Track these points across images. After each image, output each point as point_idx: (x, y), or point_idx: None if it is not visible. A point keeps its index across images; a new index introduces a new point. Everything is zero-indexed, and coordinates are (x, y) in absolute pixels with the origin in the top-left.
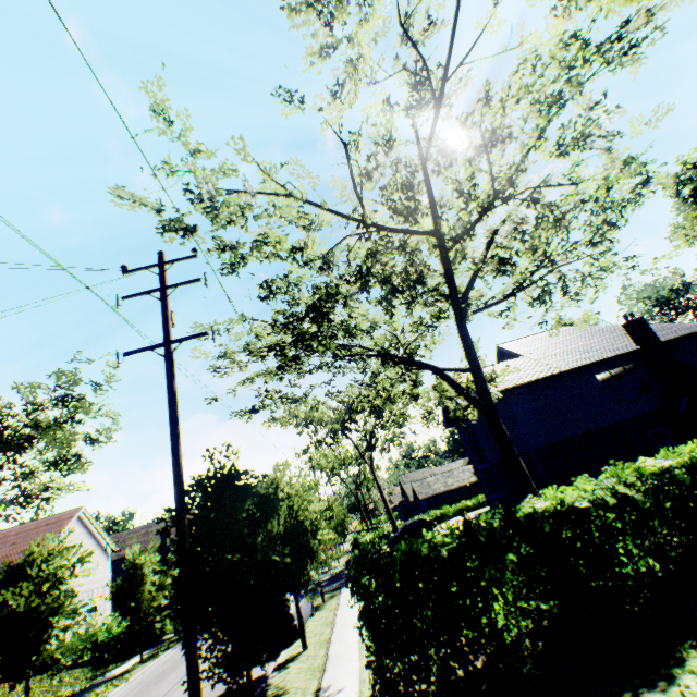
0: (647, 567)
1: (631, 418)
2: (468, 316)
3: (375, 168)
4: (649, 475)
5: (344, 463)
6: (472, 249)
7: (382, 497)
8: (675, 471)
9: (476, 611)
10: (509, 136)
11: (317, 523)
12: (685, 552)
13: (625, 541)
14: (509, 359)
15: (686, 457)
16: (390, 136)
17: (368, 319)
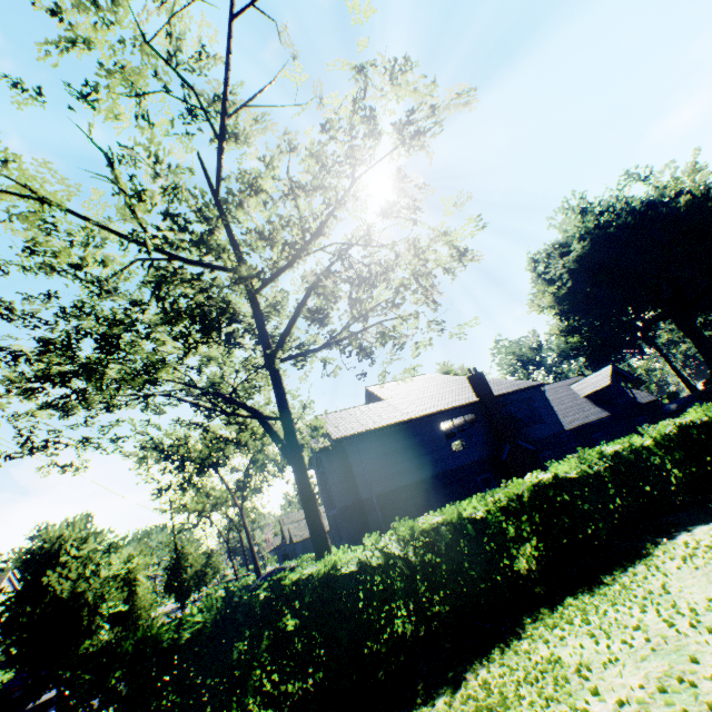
0: (404, 630)
1: (465, 465)
2: (276, 362)
3: (142, 190)
4: (423, 532)
5: (217, 503)
6: (273, 295)
7: (250, 542)
8: (443, 527)
9: (214, 706)
10: (319, 189)
11: (106, 592)
12: (440, 610)
13: (390, 603)
14: (371, 403)
15: (457, 513)
16: (158, 159)
17: (200, 352)
